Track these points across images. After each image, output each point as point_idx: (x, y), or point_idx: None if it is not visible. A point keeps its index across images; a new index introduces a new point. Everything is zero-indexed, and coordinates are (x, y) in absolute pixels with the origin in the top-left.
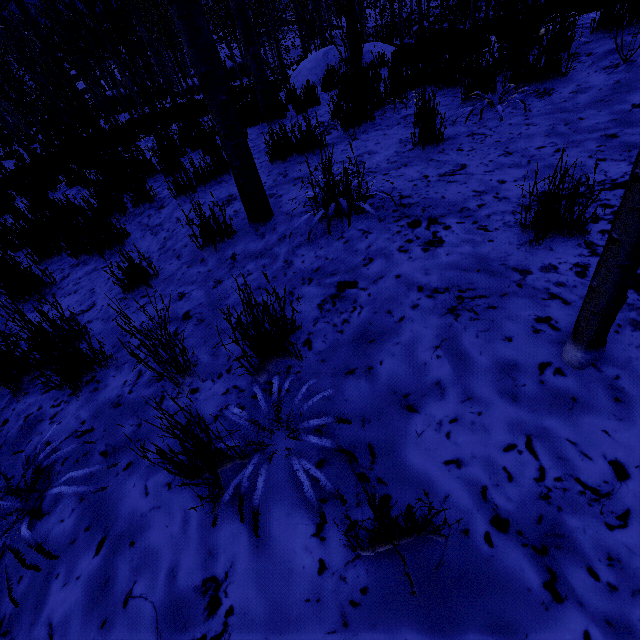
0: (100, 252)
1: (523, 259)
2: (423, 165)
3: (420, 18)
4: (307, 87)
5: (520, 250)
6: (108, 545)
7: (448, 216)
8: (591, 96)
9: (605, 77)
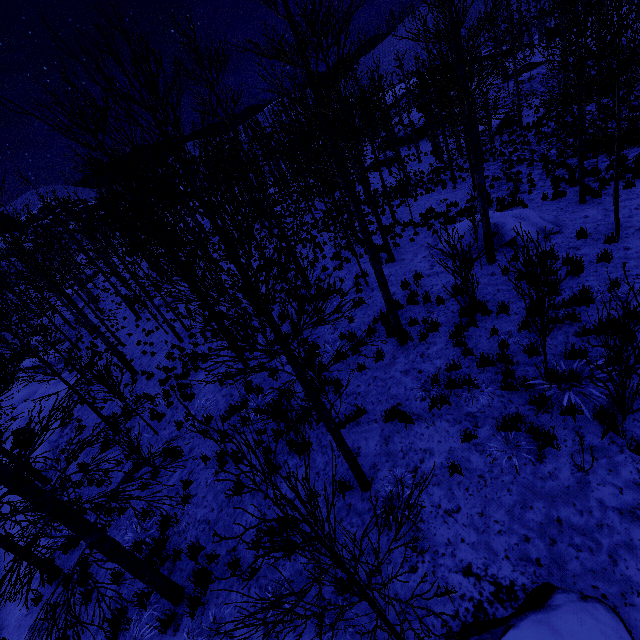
0: (300, 455)
1: (433, 604)
2: (445, 491)
3: (581, 177)
4: (438, 298)
5: (435, 598)
6: (296, 632)
7: (428, 553)
8: (552, 487)
9: (568, 475)
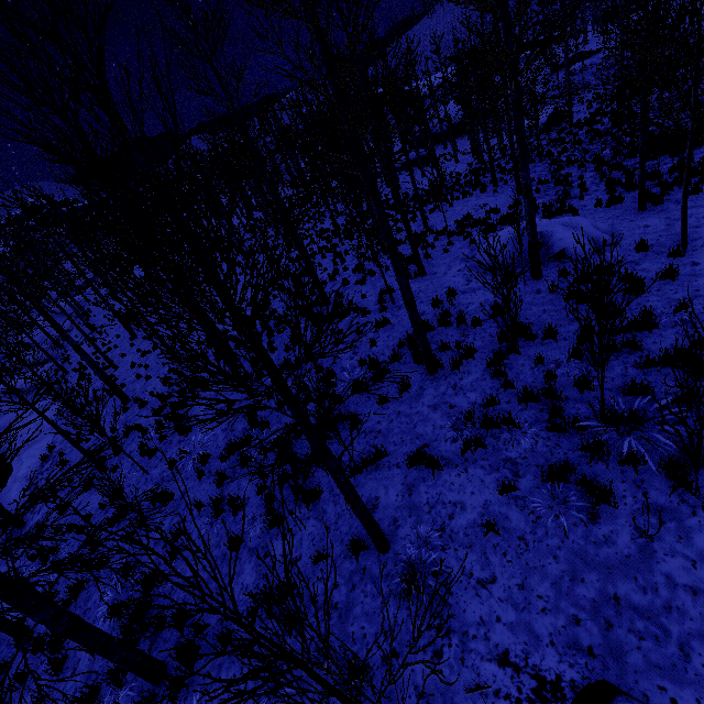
0: (308, 505)
1: (461, 701)
2: (478, 556)
3: (642, 179)
4: (474, 320)
5: (464, 693)
6: None
7: (456, 634)
8: (608, 555)
9: (628, 541)
